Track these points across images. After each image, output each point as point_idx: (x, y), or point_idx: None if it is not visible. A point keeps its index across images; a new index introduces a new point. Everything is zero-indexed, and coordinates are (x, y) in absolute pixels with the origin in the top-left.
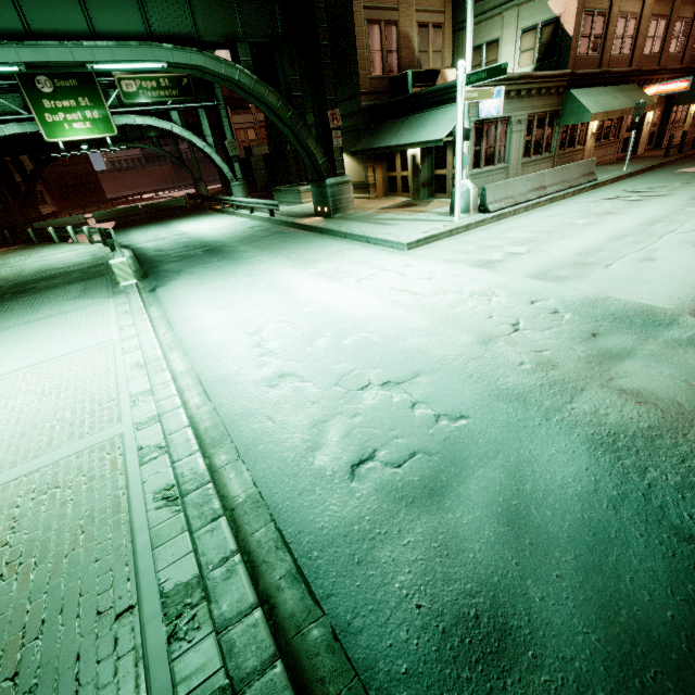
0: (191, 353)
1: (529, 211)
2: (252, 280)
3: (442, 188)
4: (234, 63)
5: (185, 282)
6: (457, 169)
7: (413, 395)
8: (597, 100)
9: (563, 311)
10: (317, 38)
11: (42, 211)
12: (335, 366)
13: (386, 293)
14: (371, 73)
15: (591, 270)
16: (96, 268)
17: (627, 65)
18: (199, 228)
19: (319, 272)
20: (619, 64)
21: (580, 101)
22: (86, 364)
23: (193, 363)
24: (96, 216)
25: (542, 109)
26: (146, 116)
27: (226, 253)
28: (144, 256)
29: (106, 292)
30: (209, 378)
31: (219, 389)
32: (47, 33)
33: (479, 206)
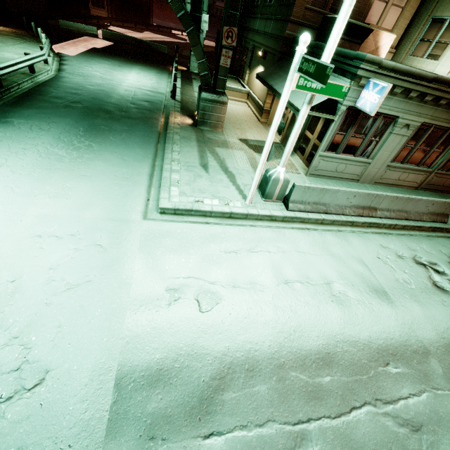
0: None
1: (334, 226)
2: None
3: (303, 149)
4: None
5: None
6: (261, 158)
7: None
8: None
9: None
10: None
11: (100, 12)
12: None
13: None
14: (311, 2)
15: (184, 429)
16: None
17: None
18: (124, 80)
19: (46, 196)
20: None
21: None
22: None
23: None
24: (103, 33)
25: (444, 123)
26: None
27: (70, 120)
28: (37, 88)
29: None
30: None
31: None
32: None
33: (285, 197)
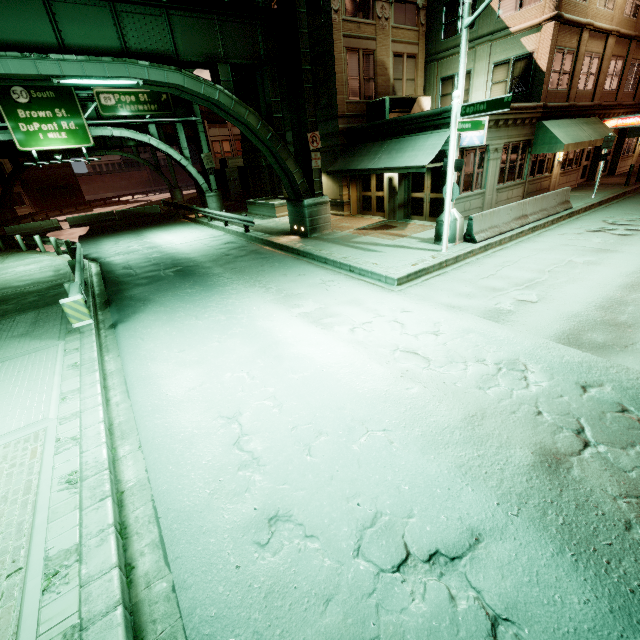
0: (148, 449)
1: (514, 240)
2: (227, 320)
3: (419, 210)
4: (213, 83)
5: (150, 318)
6: (447, 200)
7: (485, 597)
8: (567, 131)
9: (633, 408)
10: (299, 62)
11: (20, 211)
12: (348, 503)
13: (389, 355)
14: (349, 97)
15: (632, 336)
16: (55, 290)
17: (589, 100)
18: (172, 241)
19: (304, 313)
20: (583, 99)
21: (552, 132)
22: (1, 470)
23: (149, 470)
24: (70, 221)
25: (516, 138)
26: (123, 129)
27: (198, 277)
28: (111, 275)
29: (58, 329)
30: (168, 512)
31: (182, 544)
32: (8, 43)
33: (465, 235)
